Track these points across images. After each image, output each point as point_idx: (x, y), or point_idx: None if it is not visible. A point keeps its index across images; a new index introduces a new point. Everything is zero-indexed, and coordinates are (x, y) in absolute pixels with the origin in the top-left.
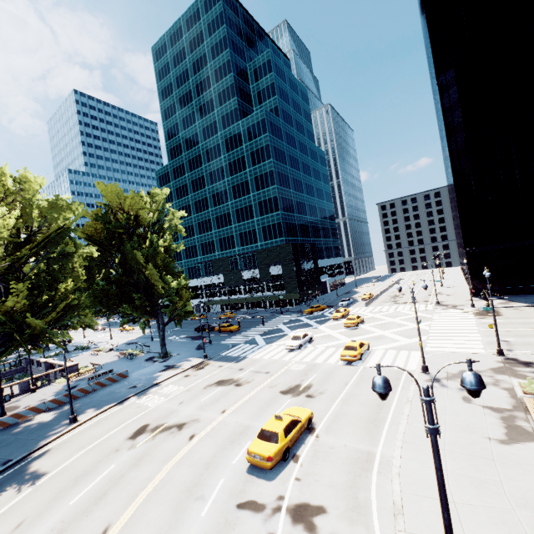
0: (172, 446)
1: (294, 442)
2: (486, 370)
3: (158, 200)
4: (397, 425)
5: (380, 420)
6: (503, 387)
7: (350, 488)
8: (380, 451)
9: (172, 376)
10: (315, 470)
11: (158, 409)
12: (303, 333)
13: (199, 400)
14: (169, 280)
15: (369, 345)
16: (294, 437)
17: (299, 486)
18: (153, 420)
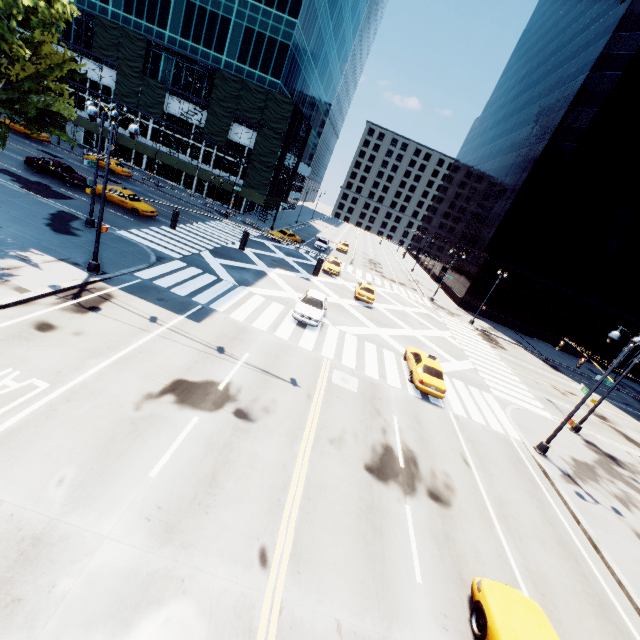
0: None
1: None
2: (596, 466)
3: None
4: None
5: (608, 604)
6: None
7: None
8: None
9: None
10: None
11: None
12: (323, 296)
13: (143, 478)
14: None
15: None
16: None
17: None
18: None
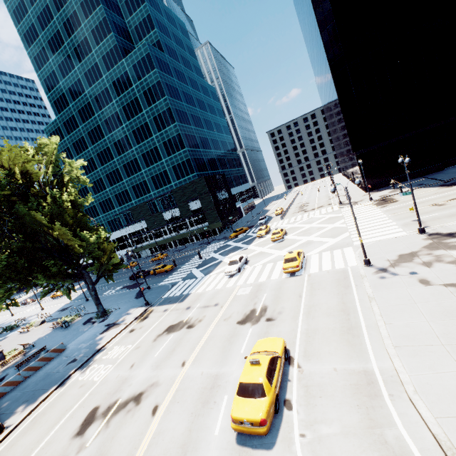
0: (133, 432)
1: (279, 385)
2: (421, 250)
3: (48, 152)
4: (375, 329)
5: (355, 327)
6: (448, 261)
7: (370, 430)
8: (377, 366)
9: (115, 336)
10: (318, 414)
11: (106, 382)
12: (238, 256)
13: (152, 357)
14: (86, 236)
15: (303, 252)
16: (278, 380)
17: (310, 447)
18: (103, 398)
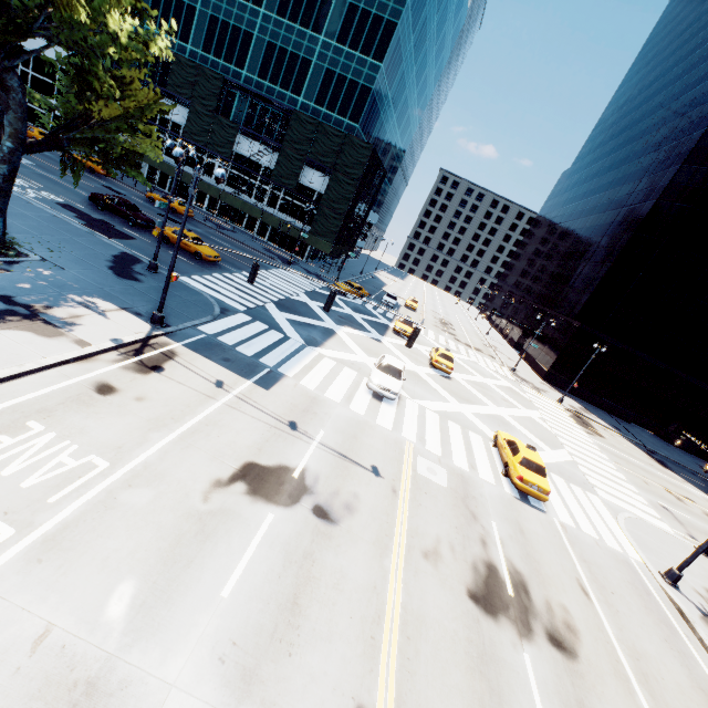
0: None
1: None
2: None
3: None
4: None
5: None
6: None
7: None
8: None
9: (36, 369)
10: None
11: None
12: (402, 364)
13: (214, 599)
14: None
15: None
16: None
17: None
18: None
